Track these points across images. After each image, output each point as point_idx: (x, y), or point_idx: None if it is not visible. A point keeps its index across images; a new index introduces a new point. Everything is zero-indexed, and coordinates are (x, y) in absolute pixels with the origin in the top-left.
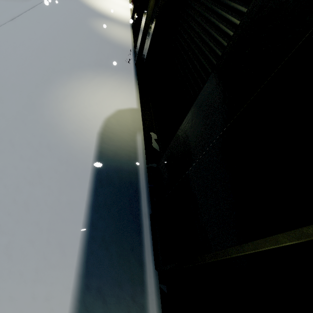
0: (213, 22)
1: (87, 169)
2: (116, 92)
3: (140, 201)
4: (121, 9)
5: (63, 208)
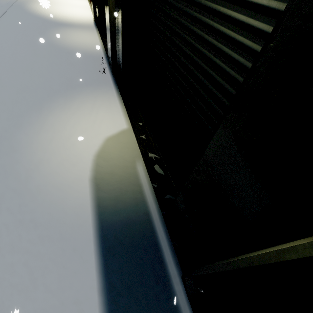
0: (207, 5)
1: (88, 238)
2: (99, 115)
3: (164, 261)
4: (80, 9)
5: (69, 312)
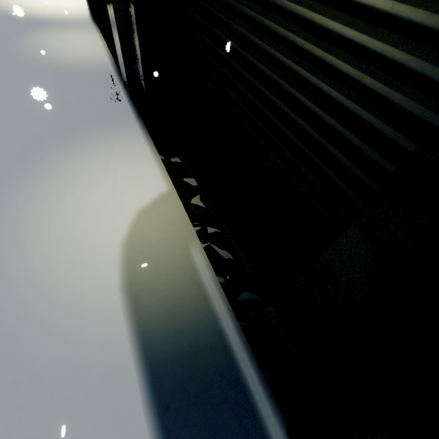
0: None
1: (131, 391)
2: (120, 173)
3: (256, 408)
4: None
5: None
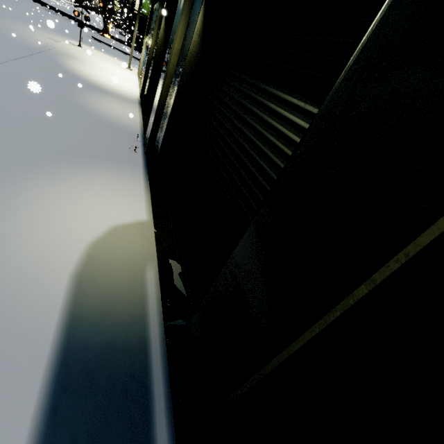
0: (258, 114)
1: (37, 362)
2: (113, 196)
3: (152, 417)
4: (126, 82)
5: None
